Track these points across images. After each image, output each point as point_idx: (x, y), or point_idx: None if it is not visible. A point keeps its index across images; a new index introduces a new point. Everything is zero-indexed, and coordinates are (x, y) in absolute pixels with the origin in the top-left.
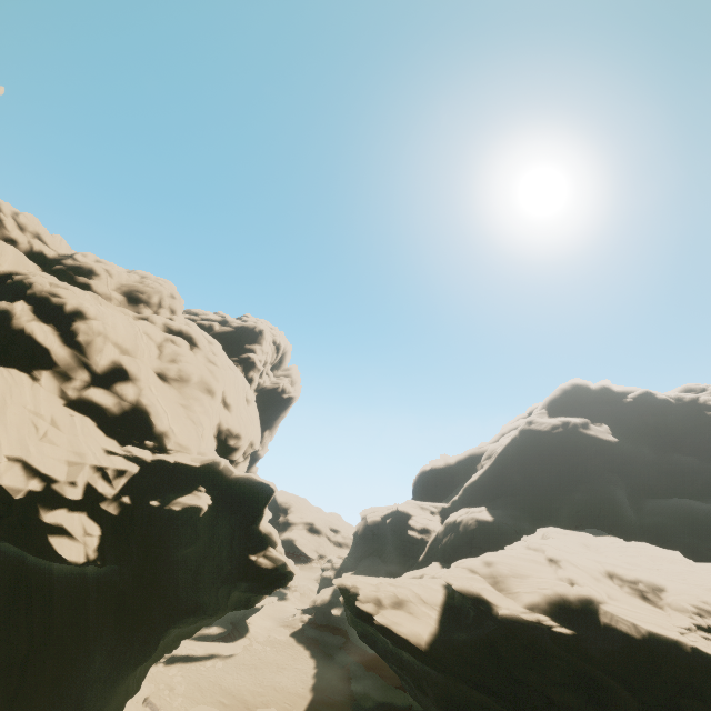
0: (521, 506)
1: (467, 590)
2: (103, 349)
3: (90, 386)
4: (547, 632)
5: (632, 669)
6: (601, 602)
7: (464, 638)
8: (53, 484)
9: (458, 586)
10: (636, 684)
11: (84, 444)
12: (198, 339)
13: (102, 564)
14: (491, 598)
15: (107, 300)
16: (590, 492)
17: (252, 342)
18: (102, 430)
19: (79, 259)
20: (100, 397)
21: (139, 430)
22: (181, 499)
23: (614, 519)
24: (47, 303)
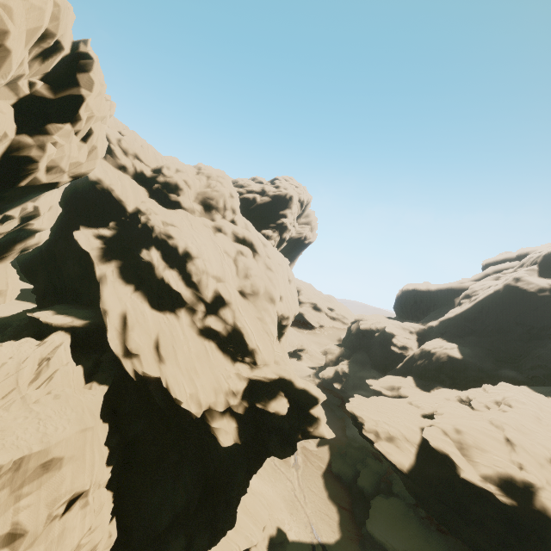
0: (488, 347)
1: (439, 449)
2: (208, 284)
3: (206, 314)
4: (492, 495)
5: (549, 534)
6: (540, 487)
7: (432, 473)
8: (212, 404)
9: (434, 444)
10: (547, 542)
11: (217, 369)
12: (257, 245)
13: (241, 443)
14: (457, 462)
15: (192, 213)
16: None
17: (284, 208)
18: (220, 349)
19: (166, 174)
20: (214, 324)
21: (239, 346)
22: (272, 403)
23: None
24: (166, 245)
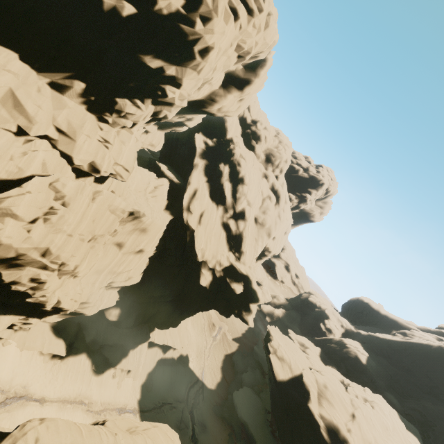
0: (391, 374)
1: (306, 384)
2: (242, 202)
3: (231, 217)
4: (319, 428)
5: None
6: None
7: (292, 393)
8: (208, 260)
9: (305, 380)
10: None
11: (220, 247)
12: (281, 199)
13: (208, 289)
14: (312, 397)
15: (257, 158)
16: (441, 414)
17: (313, 188)
18: (227, 239)
19: (258, 127)
20: (232, 225)
21: (237, 245)
22: (235, 284)
23: (439, 437)
24: (235, 168)
